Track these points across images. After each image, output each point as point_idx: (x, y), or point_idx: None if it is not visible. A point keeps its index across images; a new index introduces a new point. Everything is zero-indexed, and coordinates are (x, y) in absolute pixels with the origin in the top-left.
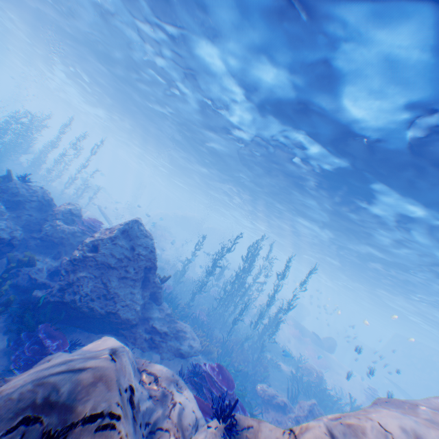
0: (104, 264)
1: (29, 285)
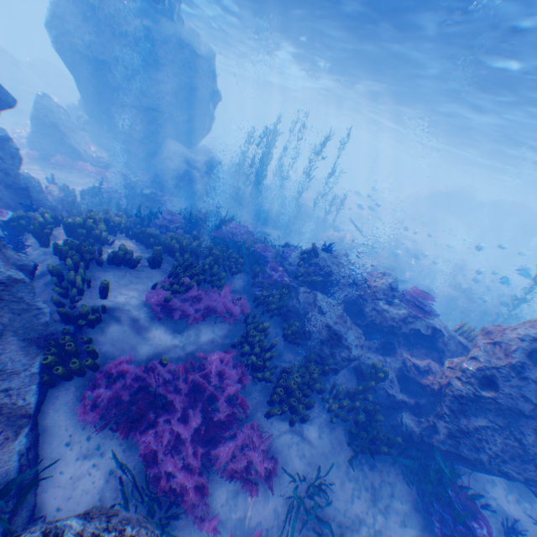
0: (508, 408)
1: (388, 403)
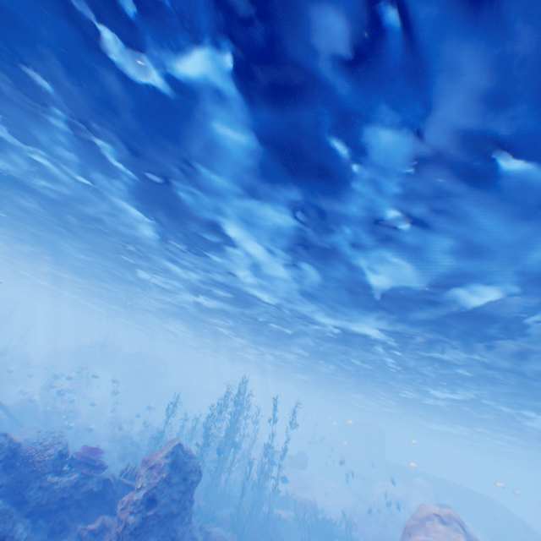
0: (166, 514)
1: None
